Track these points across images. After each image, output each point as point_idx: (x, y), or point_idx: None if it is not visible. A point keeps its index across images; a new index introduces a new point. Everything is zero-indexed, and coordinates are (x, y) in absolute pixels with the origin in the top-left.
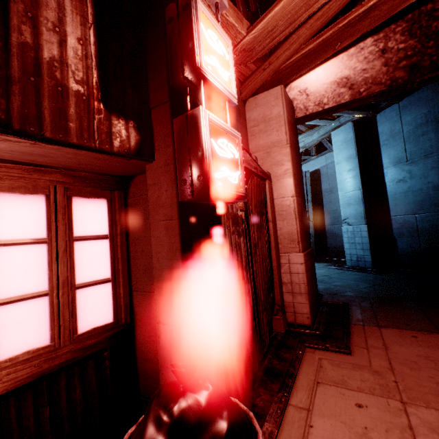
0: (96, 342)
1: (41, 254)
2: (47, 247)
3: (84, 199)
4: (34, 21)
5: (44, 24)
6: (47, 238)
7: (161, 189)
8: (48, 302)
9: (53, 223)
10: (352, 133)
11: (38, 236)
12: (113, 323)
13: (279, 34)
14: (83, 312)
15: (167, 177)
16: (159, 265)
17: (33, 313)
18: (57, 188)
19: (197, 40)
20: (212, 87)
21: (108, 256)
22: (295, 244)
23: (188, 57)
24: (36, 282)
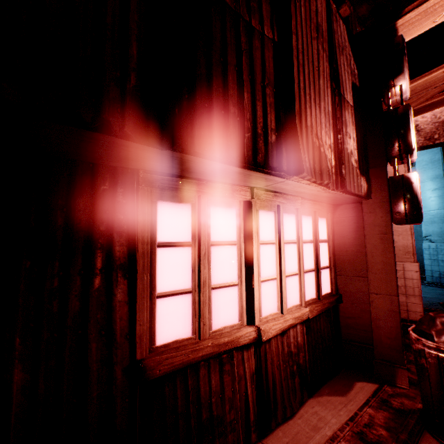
0: (332, 301)
1: (311, 248)
2: (313, 245)
3: (320, 218)
4: (346, 136)
5: (347, 135)
6: (312, 240)
7: (376, 216)
8: (314, 274)
9: (313, 232)
10: (439, 154)
11: (310, 238)
12: (330, 293)
13: (413, 94)
14: (322, 283)
15: (382, 209)
16: (373, 259)
17: (311, 279)
18: (316, 213)
19: (412, 134)
20: (410, 156)
21: (327, 253)
22: (409, 255)
23: (405, 143)
24: (311, 263)
